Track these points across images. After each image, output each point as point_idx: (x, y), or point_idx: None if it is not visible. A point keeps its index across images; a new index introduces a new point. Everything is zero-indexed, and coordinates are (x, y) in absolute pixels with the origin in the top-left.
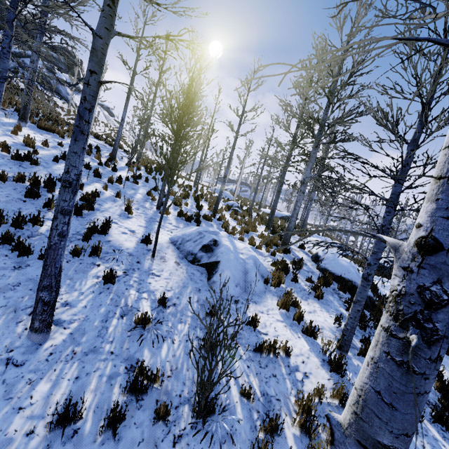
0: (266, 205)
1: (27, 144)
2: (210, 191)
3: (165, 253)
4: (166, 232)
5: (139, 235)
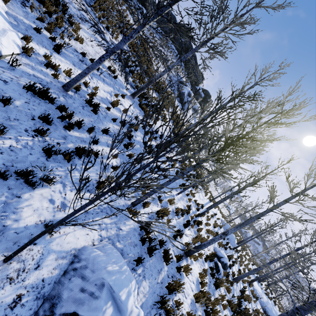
0: (265, 280)
1: (112, 103)
2: (217, 223)
3: (37, 265)
4: (95, 236)
5: (61, 215)
